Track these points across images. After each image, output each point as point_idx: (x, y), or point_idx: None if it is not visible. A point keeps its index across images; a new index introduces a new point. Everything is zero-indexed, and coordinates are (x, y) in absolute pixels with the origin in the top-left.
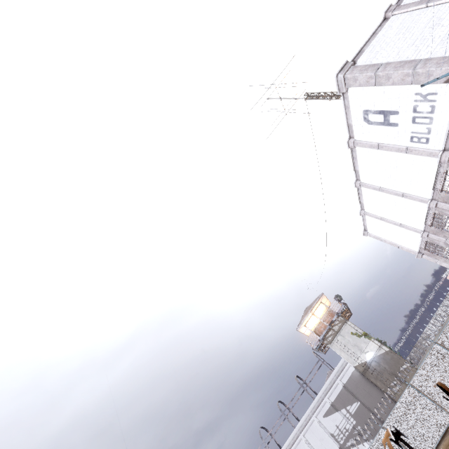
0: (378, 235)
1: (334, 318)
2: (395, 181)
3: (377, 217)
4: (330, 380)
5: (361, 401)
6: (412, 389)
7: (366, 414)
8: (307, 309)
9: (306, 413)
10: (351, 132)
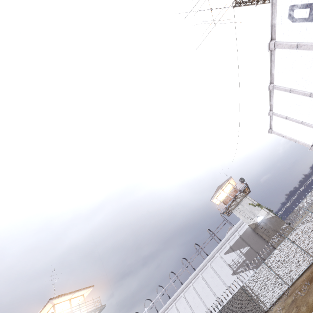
0: (280, 132)
1: (237, 194)
2: (306, 81)
3: (283, 116)
4: (231, 233)
5: (250, 246)
6: (288, 240)
7: (253, 254)
8: (219, 187)
9: (213, 251)
10: (274, 33)
